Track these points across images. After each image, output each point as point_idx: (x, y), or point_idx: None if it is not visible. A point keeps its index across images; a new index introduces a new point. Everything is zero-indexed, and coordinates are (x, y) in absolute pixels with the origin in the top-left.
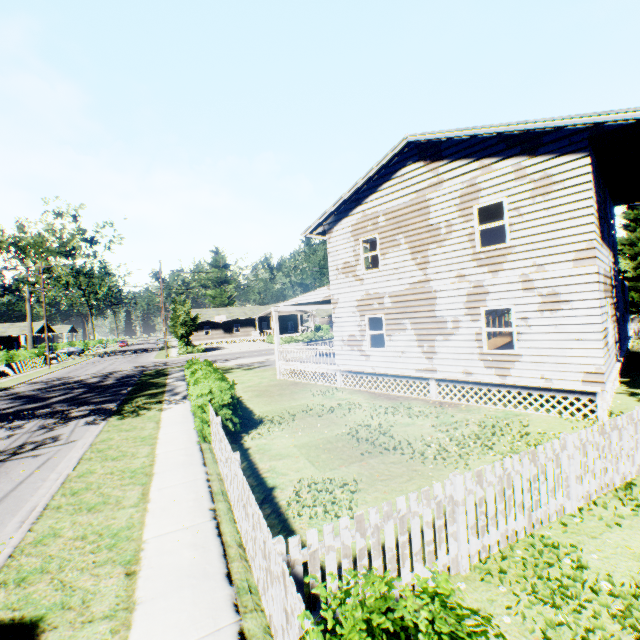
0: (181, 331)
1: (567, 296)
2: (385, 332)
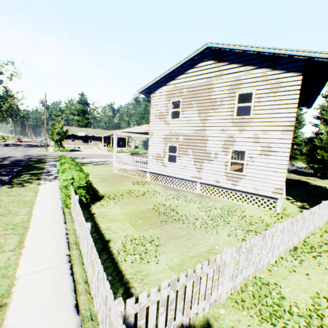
0: (56, 138)
1: (274, 149)
2: (177, 154)
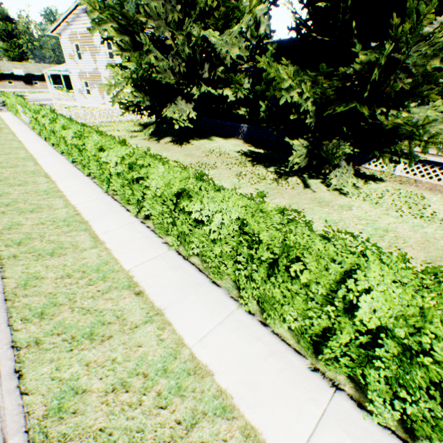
0: None
1: None
2: (90, 89)
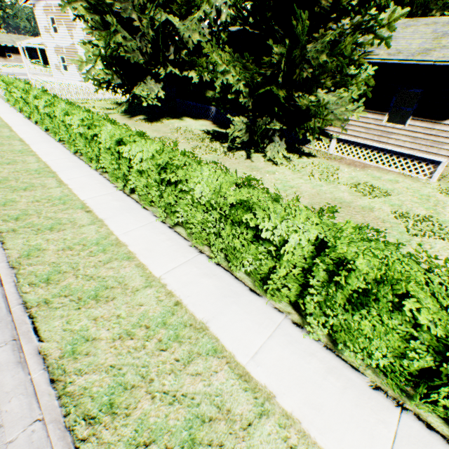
0: None
1: None
2: (67, 65)
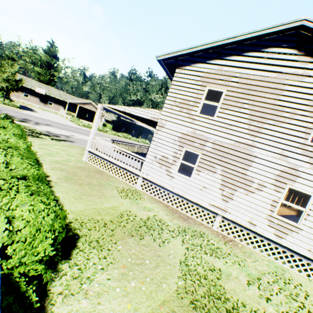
0: (2, 85)
1: None
2: (196, 167)
